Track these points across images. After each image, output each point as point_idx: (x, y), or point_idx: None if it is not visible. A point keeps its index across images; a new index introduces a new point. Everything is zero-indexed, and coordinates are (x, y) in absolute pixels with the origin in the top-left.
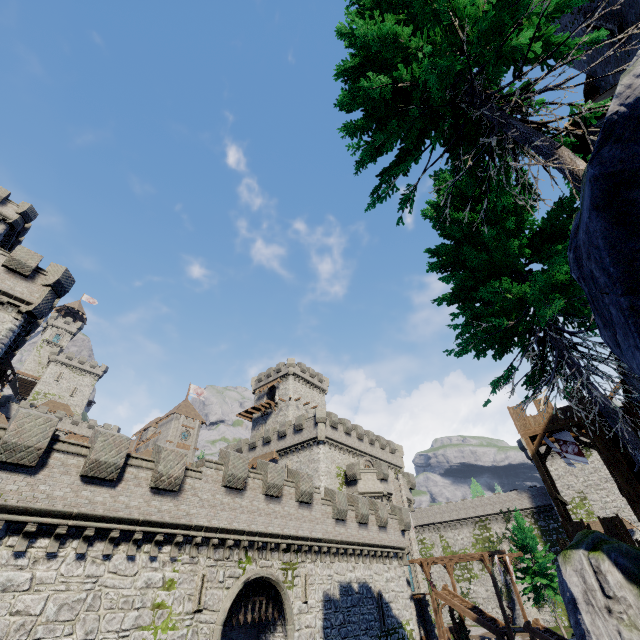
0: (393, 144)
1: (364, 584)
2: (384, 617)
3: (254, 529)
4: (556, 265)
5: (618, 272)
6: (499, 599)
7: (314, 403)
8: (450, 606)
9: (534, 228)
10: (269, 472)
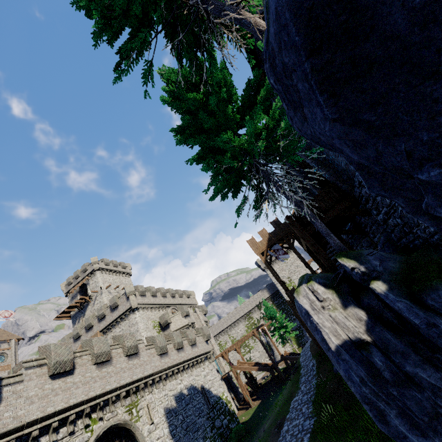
0: (124, 22)
1: (191, 387)
2: (209, 399)
3: (93, 395)
4: (256, 116)
5: (301, 39)
6: (266, 351)
7: (123, 285)
8: (243, 371)
9: (238, 106)
10: (94, 345)
